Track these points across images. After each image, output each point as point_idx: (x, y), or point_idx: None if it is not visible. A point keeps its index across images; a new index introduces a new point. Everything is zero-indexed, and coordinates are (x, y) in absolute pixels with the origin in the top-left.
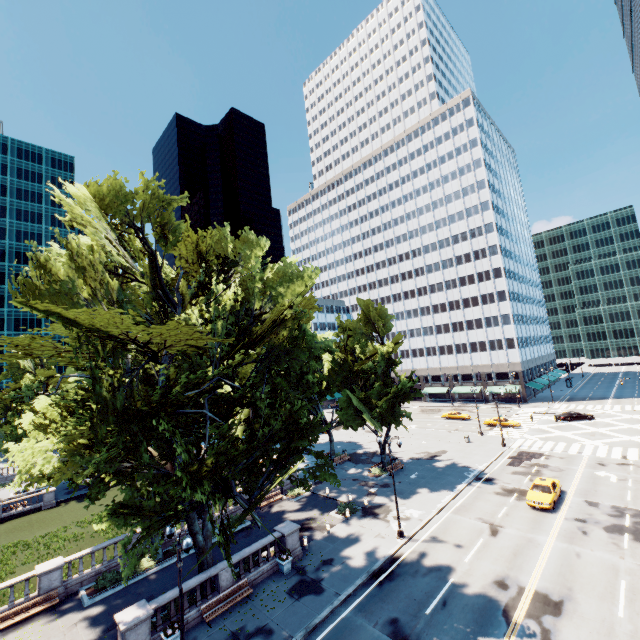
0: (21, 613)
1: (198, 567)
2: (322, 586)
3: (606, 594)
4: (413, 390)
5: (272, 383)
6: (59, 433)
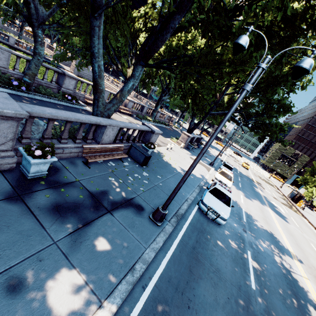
0: (120, 110)
1: (190, 132)
2: (212, 156)
3: (266, 186)
4: None
5: None
6: (165, 44)
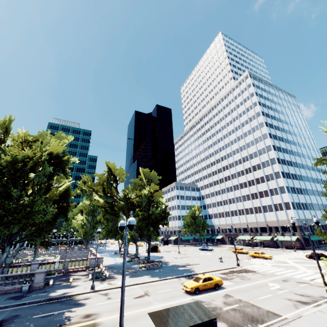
0: None
1: None
2: (23, 298)
3: None
4: (165, 217)
5: (33, 190)
6: None
